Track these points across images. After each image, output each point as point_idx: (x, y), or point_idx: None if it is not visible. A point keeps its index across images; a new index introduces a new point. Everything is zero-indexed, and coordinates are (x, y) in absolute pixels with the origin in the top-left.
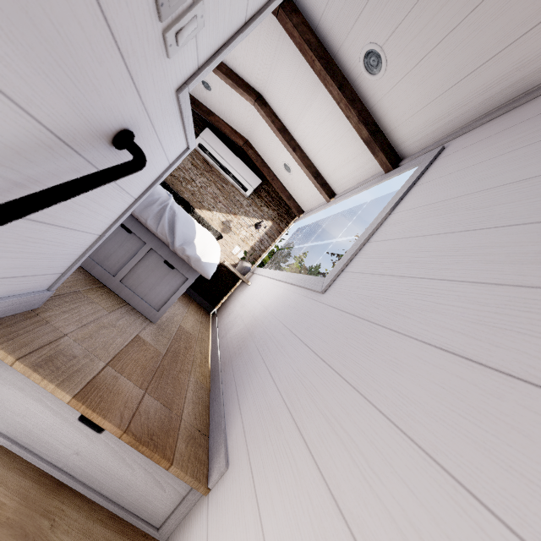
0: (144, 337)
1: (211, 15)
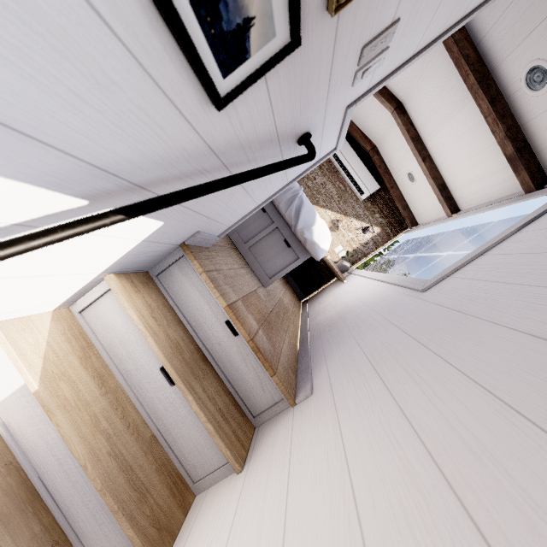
0: (259, 293)
1: (390, 56)
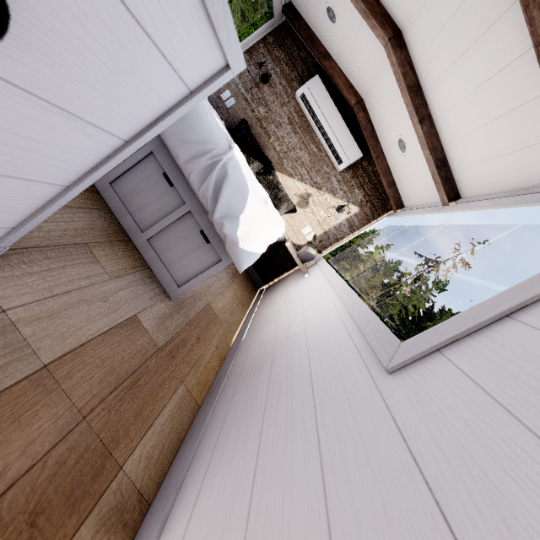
0: (144, 320)
1: None
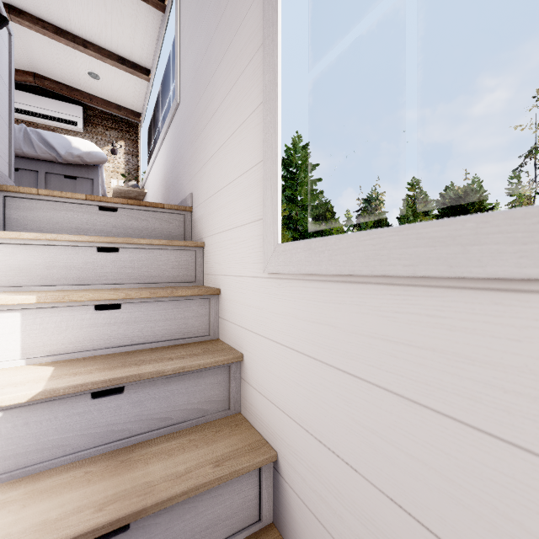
0: None
1: None
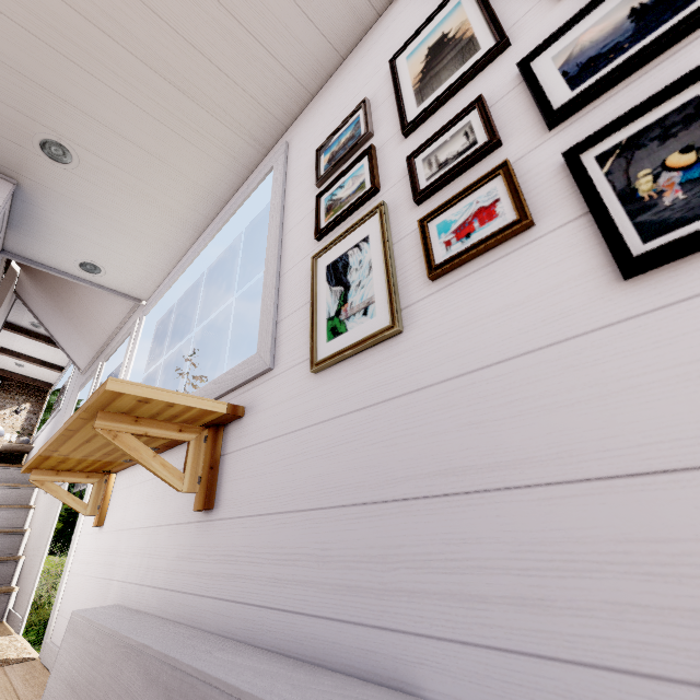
0: None
1: None
